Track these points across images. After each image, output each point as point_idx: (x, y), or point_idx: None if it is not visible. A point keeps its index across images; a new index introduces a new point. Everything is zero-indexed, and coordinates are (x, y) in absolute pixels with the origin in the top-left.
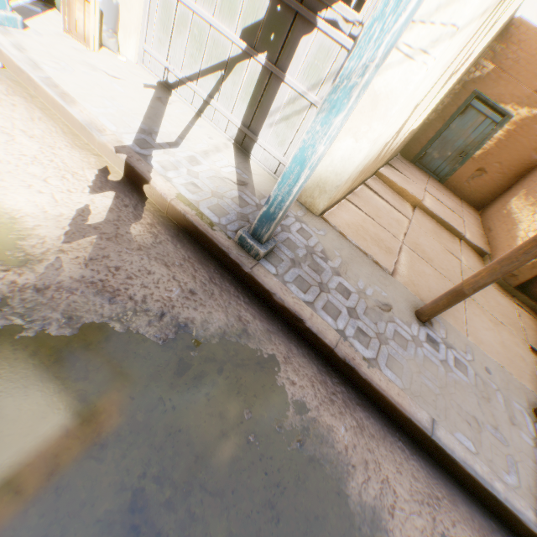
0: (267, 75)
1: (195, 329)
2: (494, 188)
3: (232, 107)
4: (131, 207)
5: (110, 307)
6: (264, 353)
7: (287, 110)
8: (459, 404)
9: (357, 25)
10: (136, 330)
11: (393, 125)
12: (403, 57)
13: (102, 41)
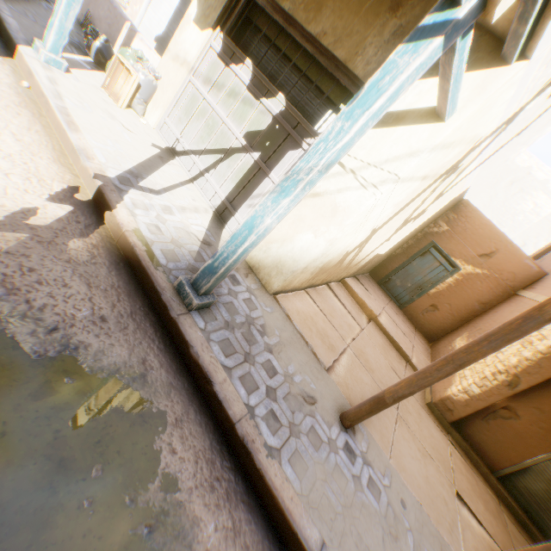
0: (257, 167)
1: (86, 355)
2: (445, 326)
3: (222, 183)
4: (83, 225)
5: None
6: (154, 407)
7: None
8: (361, 532)
9: None
10: (14, 334)
11: (351, 236)
12: (359, 185)
13: (132, 104)
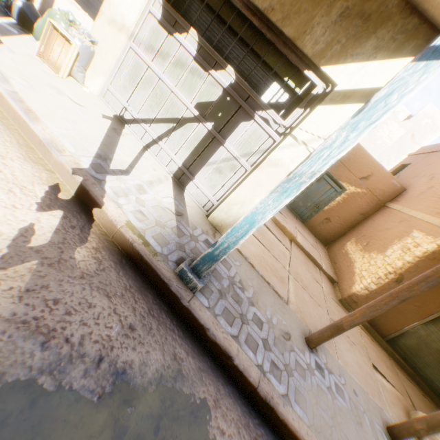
0: (211, 137)
1: (133, 375)
2: (336, 233)
3: (177, 151)
4: (78, 229)
5: (42, 355)
6: (197, 397)
7: (222, 164)
8: (346, 433)
9: (282, 126)
10: (69, 384)
11: None
12: None
13: (72, 72)
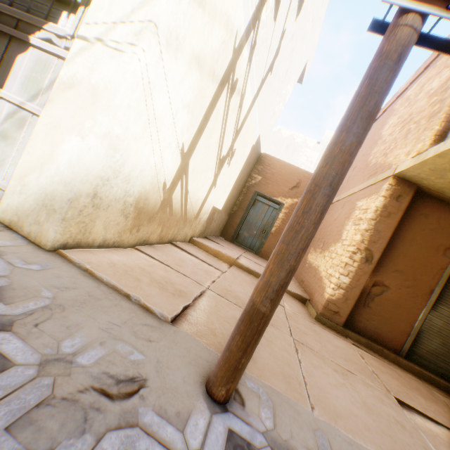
0: None
1: None
2: None
3: None
4: None
5: None
6: None
7: (7, 125)
8: None
9: (70, 38)
10: None
11: (149, 147)
12: (113, 51)
13: None
